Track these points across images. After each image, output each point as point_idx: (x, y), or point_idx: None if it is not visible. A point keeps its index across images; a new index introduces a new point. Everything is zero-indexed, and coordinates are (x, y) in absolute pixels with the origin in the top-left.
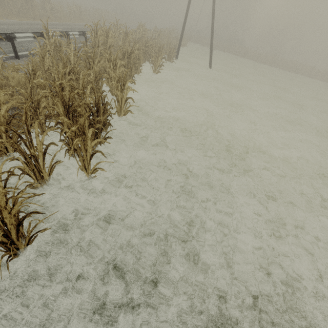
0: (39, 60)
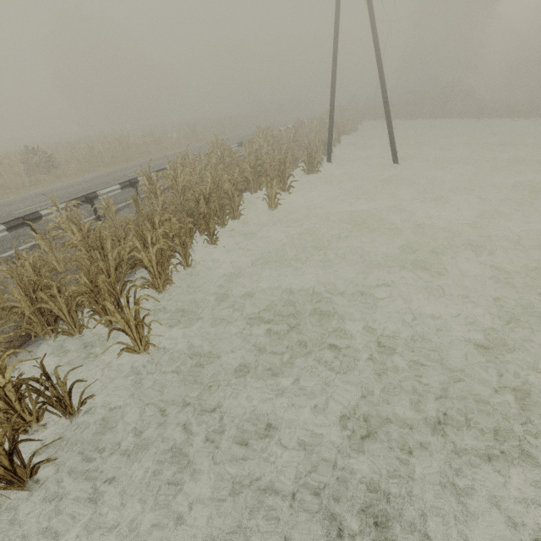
0: (9, 268)
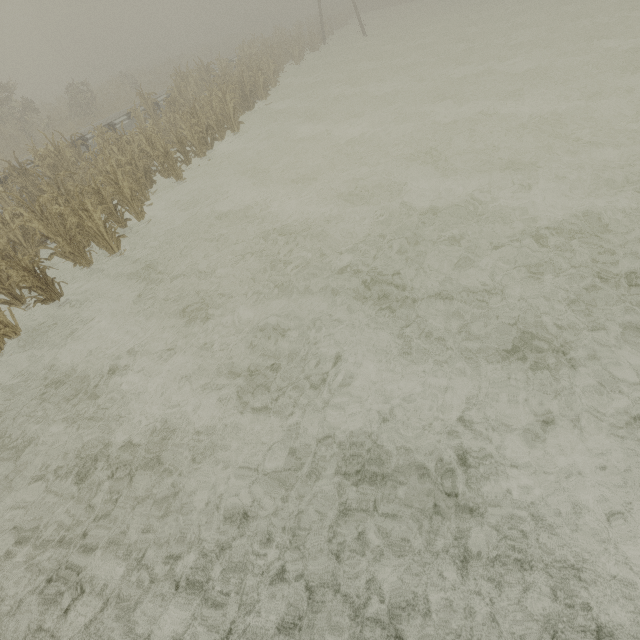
0: None
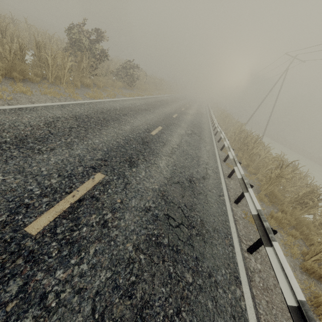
0: None
